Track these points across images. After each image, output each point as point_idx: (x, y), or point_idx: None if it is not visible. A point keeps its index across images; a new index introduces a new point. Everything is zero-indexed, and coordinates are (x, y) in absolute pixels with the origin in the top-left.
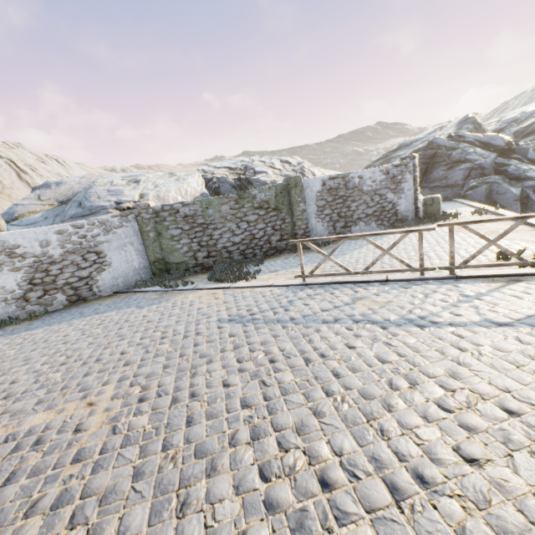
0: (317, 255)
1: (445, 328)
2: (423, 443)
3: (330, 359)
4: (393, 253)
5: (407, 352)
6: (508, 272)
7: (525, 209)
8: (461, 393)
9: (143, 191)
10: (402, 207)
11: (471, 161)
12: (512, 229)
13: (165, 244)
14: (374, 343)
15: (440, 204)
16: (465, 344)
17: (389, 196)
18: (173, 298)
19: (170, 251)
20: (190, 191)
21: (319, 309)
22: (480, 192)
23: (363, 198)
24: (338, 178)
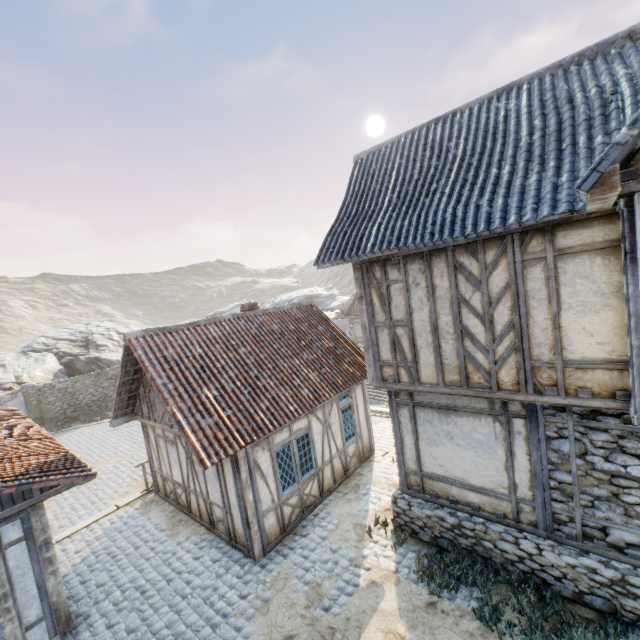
0: None
1: None
2: None
3: None
4: None
5: None
6: None
7: None
8: None
9: (16, 374)
10: None
11: None
12: None
13: (44, 407)
14: None
15: None
16: None
17: None
18: (65, 434)
19: (47, 411)
20: (51, 369)
21: None
22: None
23: None
24: None
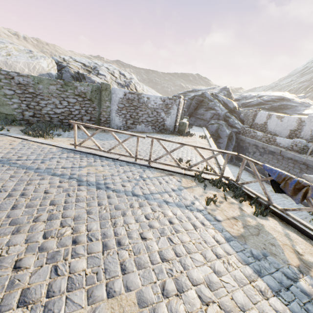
0: (105, 135)
1: (108, 191)
2: (5, 255)
3: (24, 197)
4: (124, 145)
5: (71, 201)
6: (173, 169)
7: (229, 142)
8: (65, 228)
9: None
10: (168, 123)
11: (216, 110)
12: (177, 148)
13: None
14: (61, 193)
15: (186, 127)
16: (105, 202)
17: (162, 114)
18: None
19: (1, 104)
20: (38, 68)
21: (61, 166)
22: (214, 127)
23: (147, 111)
24: (134, 94)
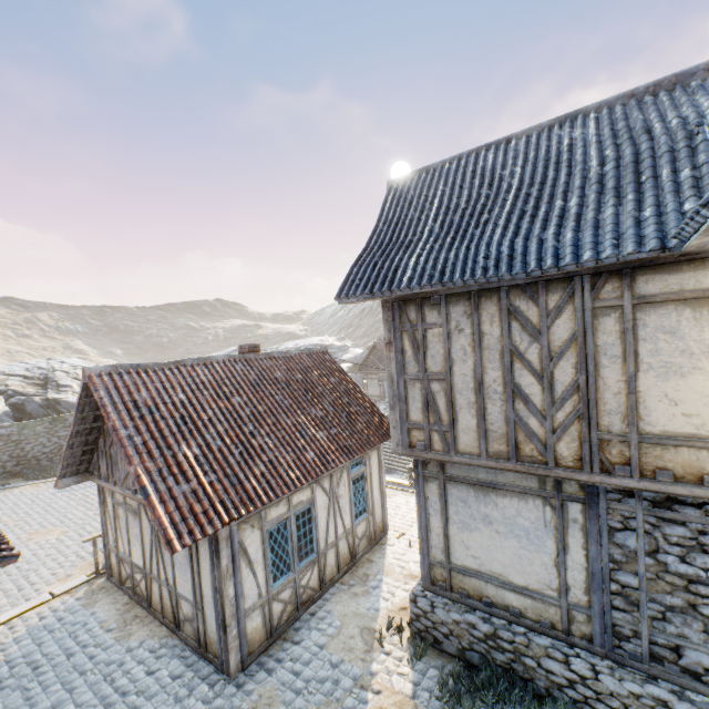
0: None
1: None
2: None
3: None
4: None
5: None
6: None
7: None
8: None
9: None
10: None
11: None
12: None
13: None
14: None
15: None
16: None
17: None
18: None
19: None
20: None
21: None
22: None
23: None
24: None
